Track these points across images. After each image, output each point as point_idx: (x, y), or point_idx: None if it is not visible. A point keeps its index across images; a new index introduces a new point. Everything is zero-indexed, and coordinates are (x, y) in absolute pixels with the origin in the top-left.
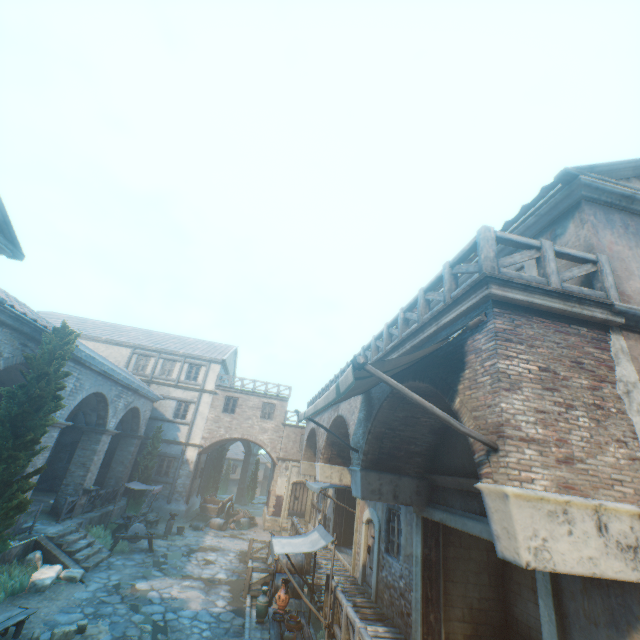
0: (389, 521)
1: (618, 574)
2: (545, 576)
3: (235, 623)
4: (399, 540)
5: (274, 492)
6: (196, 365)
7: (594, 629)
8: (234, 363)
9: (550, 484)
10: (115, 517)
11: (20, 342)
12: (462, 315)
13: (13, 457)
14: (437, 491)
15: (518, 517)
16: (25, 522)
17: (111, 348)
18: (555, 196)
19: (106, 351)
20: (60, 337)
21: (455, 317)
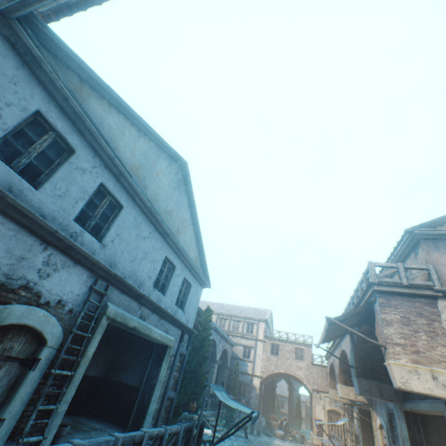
0: (390, 422)
1: (443, 395)
2: None
3: None
4: (397, 431)
5: (314, 416)
6: (250, 323)
7: None
8: (271, 321)
9: (408, 360)
10: (222, 417)
11: None
12: (370, 296)
13: (201, 363)
14: (406, 392)
15: (394, 370)
16: None
17: None
18: (408, 237)
19: None
20: (208, 312)
21: (368, 297)
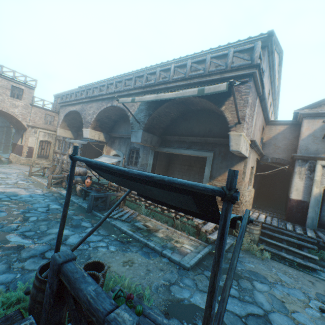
0: (130, 154)
1: (245, 154)
2: (211, 161)
3: (57, 196)
4: (138, 160)
5: (27, 145)
6: None
7: (221, 169)
8: None
9: (245, 134)
10: None
11: None
12: (236, 76)
13: None
14: (165, 142)
15: (242, 140)
16: None
17: None
18: (261, 39)
19: None
20: None
21: (233, 76)
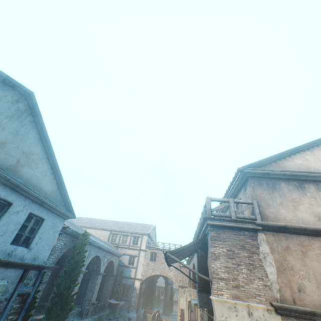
0: None
1: None
2: None
3: None
4: None
5: (179, 306)
6: (136, 237)
7: None
8: (155, 233)
9: (229, 296)
10: (104, 319)
11: (72, 239)
12: (206, 228)
13: (69, 286)
14: None
15: (216, 308)
16: (70, 317)
17: (102, 232)
18: (240, 175)
19: (100, 233)
20: (84, 236)
21: (204, 228)
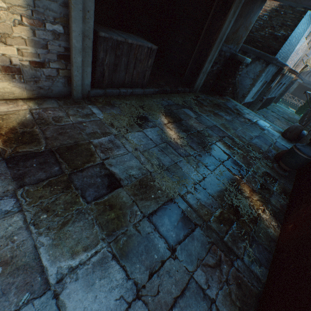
0: None
1: None
2: None
3: None
4: None
5: None
6: None
7: None
8: None
9: None
10: None
11: None
12: None
13: None
14: None
15: None
16: None
17: None
18: None
19: None
20: None
21: None
